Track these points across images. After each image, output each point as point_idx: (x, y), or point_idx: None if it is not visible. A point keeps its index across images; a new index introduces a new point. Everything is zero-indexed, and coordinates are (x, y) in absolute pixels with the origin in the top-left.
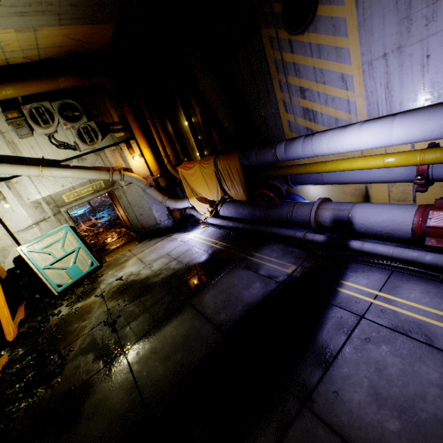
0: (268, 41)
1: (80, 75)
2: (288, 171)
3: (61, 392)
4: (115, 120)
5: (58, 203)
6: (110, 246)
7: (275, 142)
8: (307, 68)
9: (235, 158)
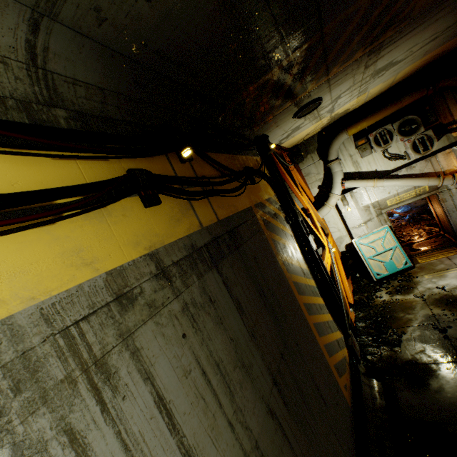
0: None
1: (424, 88)
2: None
3: (403, 359)
4: (455, 118)
5: (381, 206)
6: (418, 245)
7: None
8: None
9: None
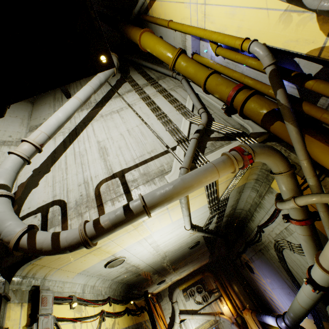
0: (248, 270)
1: (201, 274)
2: (270, 328)
3: None
4: (214, 287)
5: None
6: None
7: (261, 313)
8: (261, 283)
9: (255, 316)
